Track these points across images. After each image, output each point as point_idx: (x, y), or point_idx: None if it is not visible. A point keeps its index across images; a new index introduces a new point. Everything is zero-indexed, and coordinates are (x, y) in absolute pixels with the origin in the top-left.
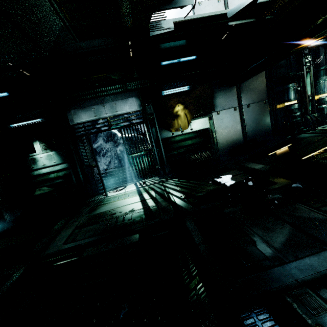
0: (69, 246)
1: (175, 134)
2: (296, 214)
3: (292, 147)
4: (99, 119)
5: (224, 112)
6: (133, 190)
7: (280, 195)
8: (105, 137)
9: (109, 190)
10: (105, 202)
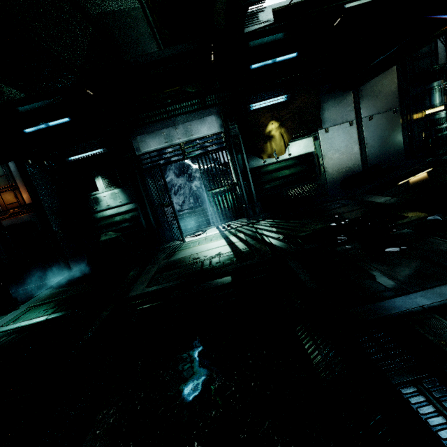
0: (153, 288)
1: (268, 162)
2: (429, 248)
3: (433, 172)
4: (170, 147)
5: (334, 129)
6: (215, 234)
7: (411, 229)
8: (176, 170)
9: (185, 236)
10: (183, 248)
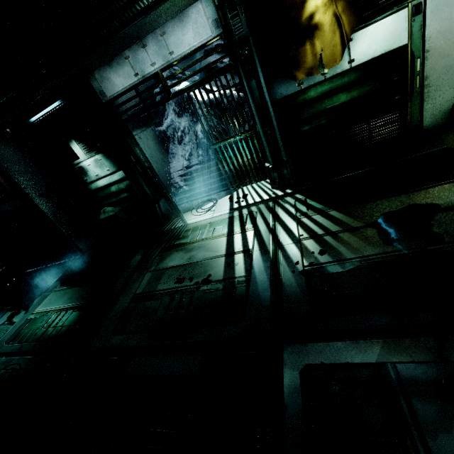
0: (116, 341)
1: (306, 84)
2: None
3: None
4: (145, 80)
5: None
6: (222, 217)
7: None
8: (175, 106)
9: (192, 209)
10: (180, 241)
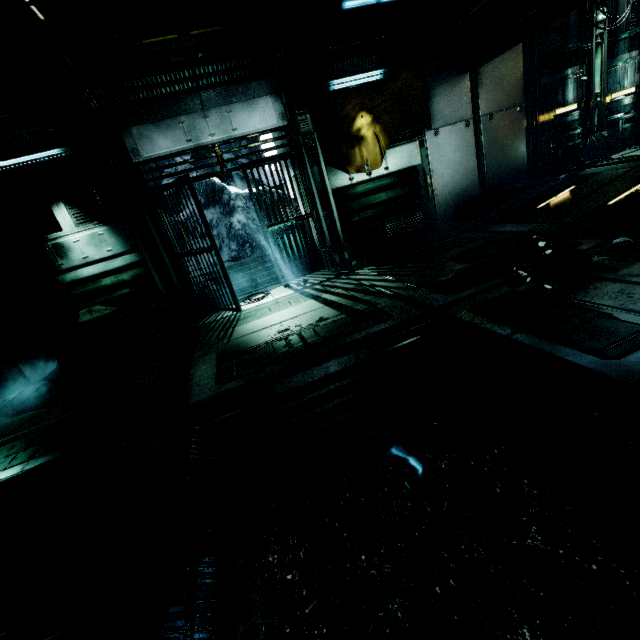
0: (234, 384)
1: (356, 180)
2: None
3: (579, 190)
4: (196, 149)
5: (446, 131)
6: (291, 295)
7: (603, 256)
8: (201, 196)
9: None
10: (246, 319)
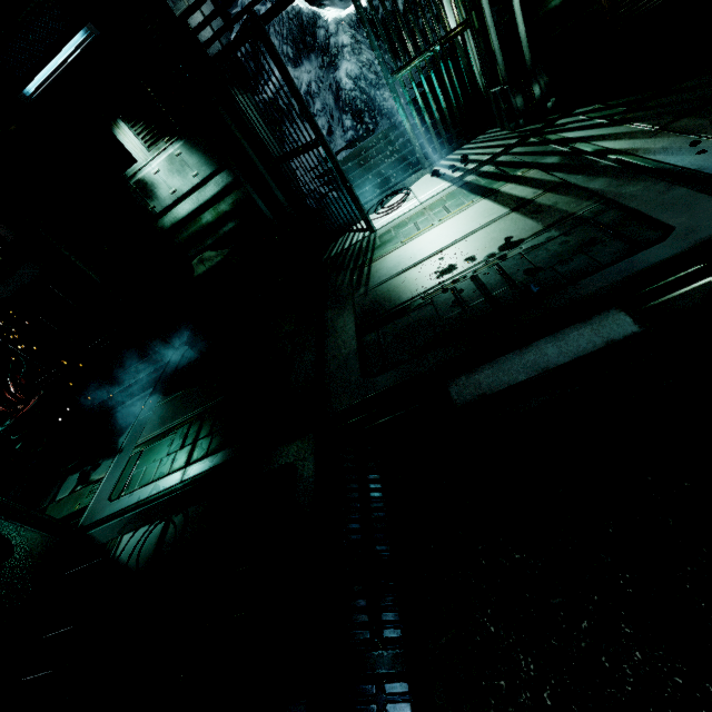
0: (387, 381)
1: None
2: None
3: None
4: None
5: None
6: (445, 192)
7: None
8: (287, 46)
9: None
10: (384, 247)
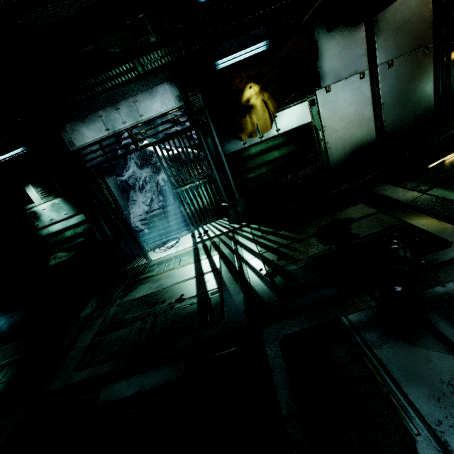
0: (81, 376)
1: (249, 143)
2: None
3: None
4: (115, 135)
5: (339, 87)
6: (187, 250)
7: None
8: (137, 160)
9: (155, 248)
10: (146, 275)
